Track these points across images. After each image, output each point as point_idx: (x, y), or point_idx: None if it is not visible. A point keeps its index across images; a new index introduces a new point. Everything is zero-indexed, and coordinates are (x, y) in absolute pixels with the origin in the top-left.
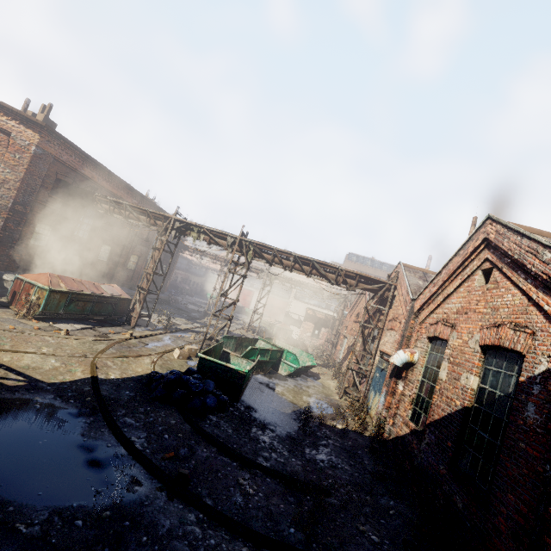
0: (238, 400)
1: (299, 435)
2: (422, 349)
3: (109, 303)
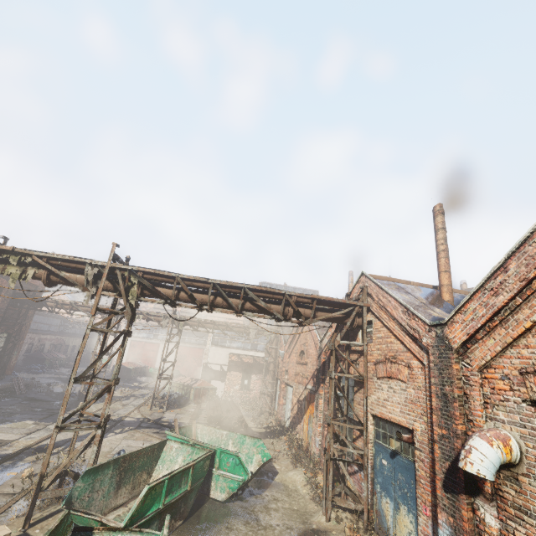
0: None
1: None
2: (524, 428)
3: None
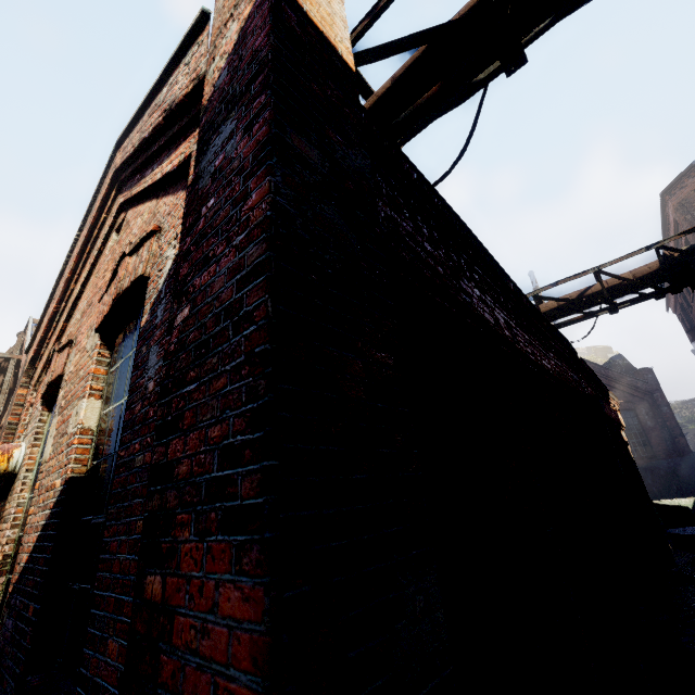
0: None
1: None
2: (32, 431)
3: None
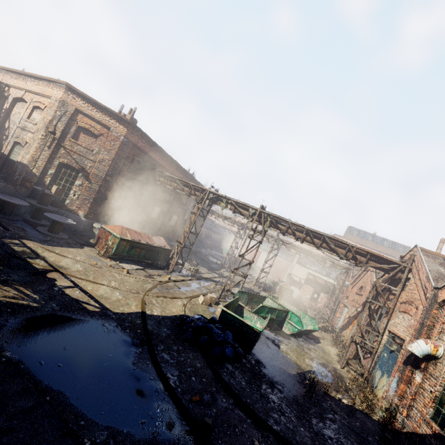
0: (249, 353)
1: (304, 401)
2: None
3: (156, 251)
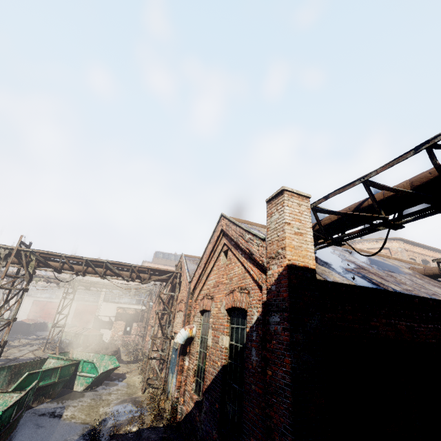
0: None
1: None
2: (197, 322)
3: None
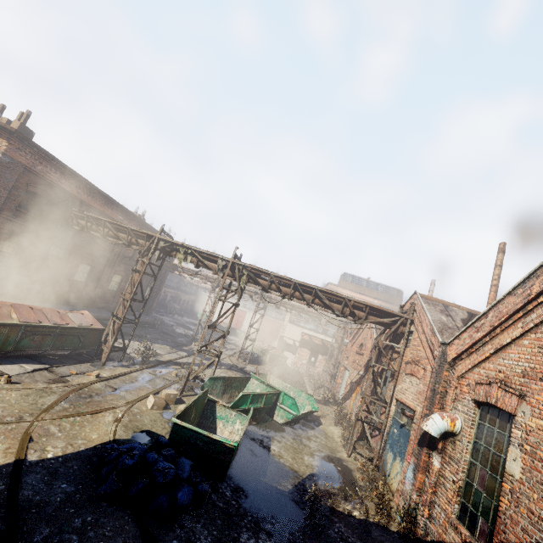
0: (223, 480)
1: (305, 537)
2: (466, 415)
3: (76, 335)
